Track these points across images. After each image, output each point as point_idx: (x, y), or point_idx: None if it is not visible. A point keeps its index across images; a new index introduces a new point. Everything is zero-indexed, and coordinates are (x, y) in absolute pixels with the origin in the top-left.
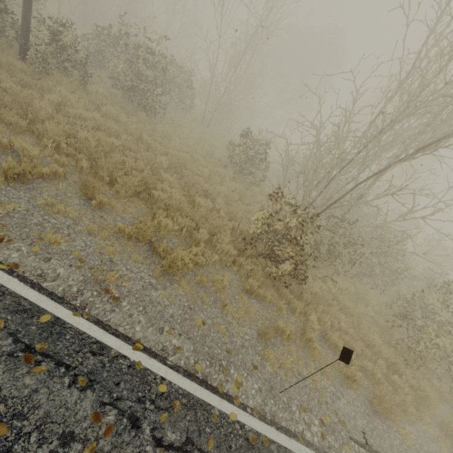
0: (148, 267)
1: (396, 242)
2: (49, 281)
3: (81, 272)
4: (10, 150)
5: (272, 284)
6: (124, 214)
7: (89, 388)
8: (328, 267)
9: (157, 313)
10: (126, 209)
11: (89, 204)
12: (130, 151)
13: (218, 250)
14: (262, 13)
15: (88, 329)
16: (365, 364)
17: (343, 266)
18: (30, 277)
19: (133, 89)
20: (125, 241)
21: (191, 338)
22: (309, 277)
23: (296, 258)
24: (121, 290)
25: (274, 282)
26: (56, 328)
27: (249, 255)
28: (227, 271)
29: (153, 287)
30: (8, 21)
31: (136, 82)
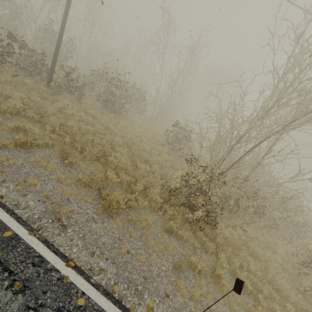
0: (94, 206)
1: (289, 197)
2: (20, 209)
3: (44, 205)
4: (24, 130)
5: (190, 228)
6: (86, 170)
7: (21, 292)
8: (238, 218)
9: (93, 240)
10: (87, 167)
11: (64, 163)
12: (99, 134)
13: (149, 198)
14: (187, 58)
15: (36, 245)
16: (273, 306)
17: (251, 218)
18: (8, 205)
19: (108, 101)
20: (81, 187)
21: (115, 263)
22: (222, 225)
23: (206, 206)
24: (70, 220)
25: (192, 226)
26: (13, 241)
27: (174, 205)
28: (154, 214)
29: (94, 221)
30: (44, 69)
31: (110, 97)
